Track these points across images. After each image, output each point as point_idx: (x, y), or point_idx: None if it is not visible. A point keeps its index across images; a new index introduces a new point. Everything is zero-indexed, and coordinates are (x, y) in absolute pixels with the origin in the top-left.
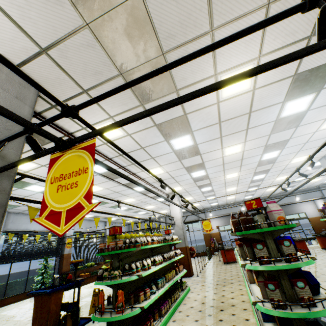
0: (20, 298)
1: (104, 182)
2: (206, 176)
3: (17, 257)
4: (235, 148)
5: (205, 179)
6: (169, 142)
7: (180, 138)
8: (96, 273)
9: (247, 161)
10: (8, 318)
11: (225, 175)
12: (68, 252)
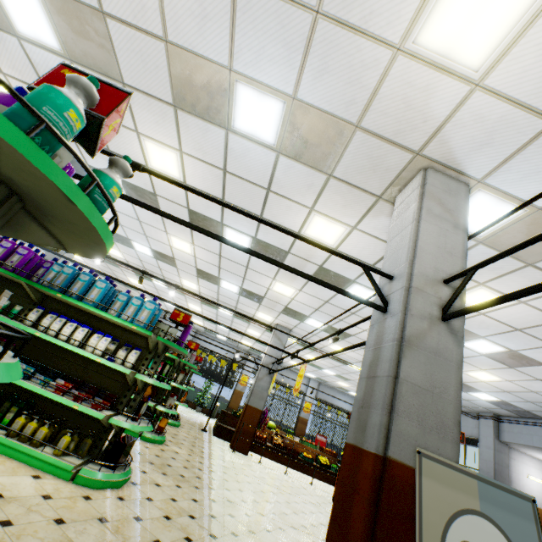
0: (190, 404)
1: (186, 299)
2: (248, 291)
3: None
4: (180, 243)
5: (259, 297)
6: (139, 251)
7: (135, 246)
8: None
9: (234, 257)
10: None
11: (271, 289)
12: (240, 390)
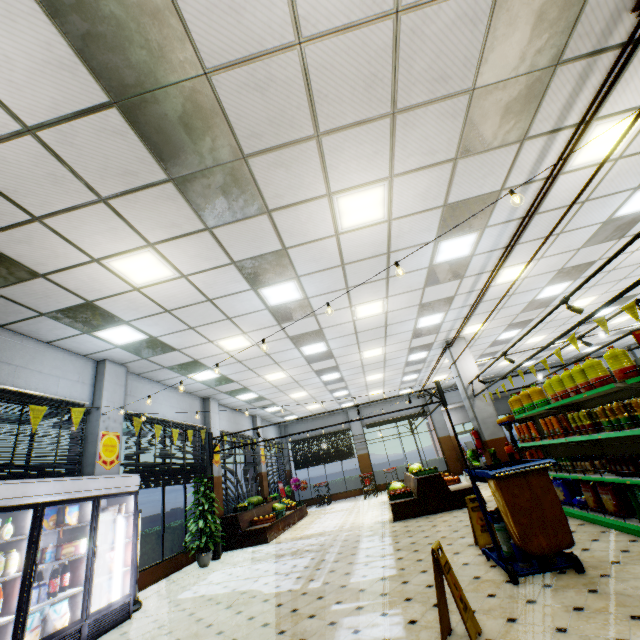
0: (159, 573)
1: (406, 292)
2: (552, 299)
3: (148, 477)
4: None
5: (542, 306)
6: (633, 194)
7: None
8: (280, 515)
9: None
10: (236, 595)
11: (575, 300)
12: (217, 474)
